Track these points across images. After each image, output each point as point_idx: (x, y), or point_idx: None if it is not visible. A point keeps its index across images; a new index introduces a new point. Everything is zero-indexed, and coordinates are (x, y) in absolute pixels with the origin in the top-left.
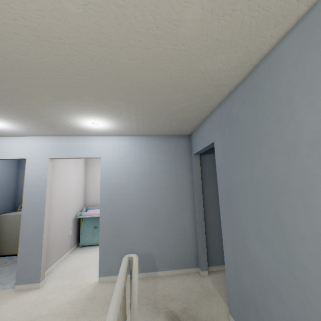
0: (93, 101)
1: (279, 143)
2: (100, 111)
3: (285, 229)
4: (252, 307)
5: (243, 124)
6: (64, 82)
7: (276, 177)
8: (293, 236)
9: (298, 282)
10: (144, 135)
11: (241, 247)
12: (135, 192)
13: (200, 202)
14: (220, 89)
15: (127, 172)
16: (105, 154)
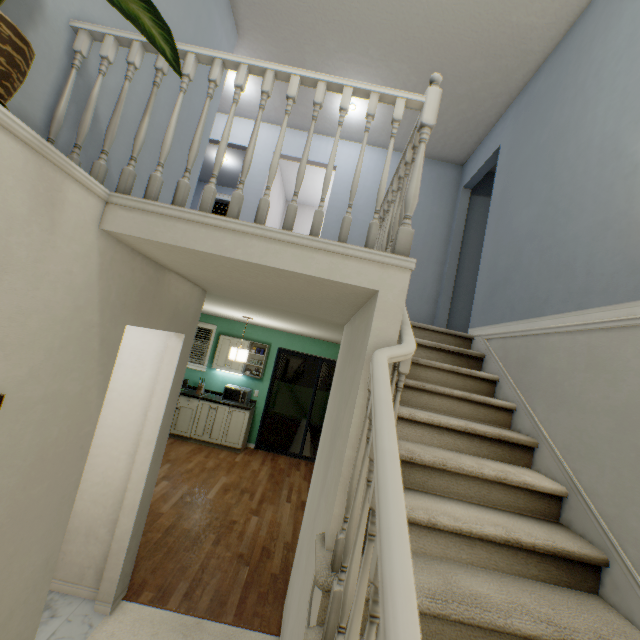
0: (376, 59)
1: (571, 92)
2: (373, 79)
3: (555, 168)
4: (501, 283)
5: (543, 97)
6: (367, 22)
7: (560, 126)
8: (560, 167)
9: (553, 203)
10: (400, 149)
11: (505, 234)
12: (370, 220)
13: (455, 251)
14: (527, 59)
15: (366, 194)
16: (343, 164)
